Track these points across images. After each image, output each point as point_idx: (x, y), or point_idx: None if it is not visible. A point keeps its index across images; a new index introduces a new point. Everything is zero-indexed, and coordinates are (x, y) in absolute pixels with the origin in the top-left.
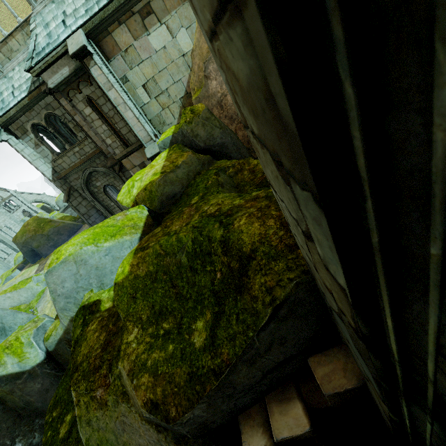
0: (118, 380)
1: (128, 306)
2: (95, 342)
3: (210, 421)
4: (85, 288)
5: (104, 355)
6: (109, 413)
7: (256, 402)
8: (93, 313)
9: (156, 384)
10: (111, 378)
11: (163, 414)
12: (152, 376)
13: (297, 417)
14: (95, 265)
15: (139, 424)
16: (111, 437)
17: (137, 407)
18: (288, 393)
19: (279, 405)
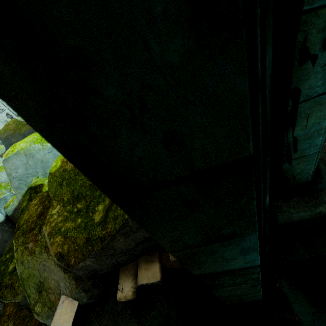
0: (43, 238)
1: (56, 190)
2: (34, 212)
3: (98, 269)
4: (33, 175)
5: (37, 221)
6: (36, 258)
7: (132, 261)
8: (37, 192)
9: (64, 243)
10: (40, 236)
11: (66, 262)
12: (63, 238)
13: (155, 272)
14: (41, 159)
15: (53, 267)
16: (37, 273)
17: (52, 256)
18: (153, 257)
19: (145, 264)
